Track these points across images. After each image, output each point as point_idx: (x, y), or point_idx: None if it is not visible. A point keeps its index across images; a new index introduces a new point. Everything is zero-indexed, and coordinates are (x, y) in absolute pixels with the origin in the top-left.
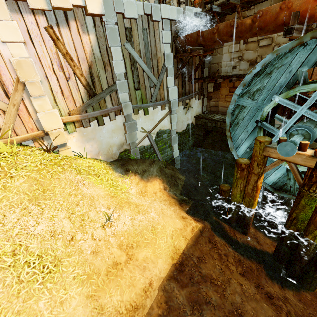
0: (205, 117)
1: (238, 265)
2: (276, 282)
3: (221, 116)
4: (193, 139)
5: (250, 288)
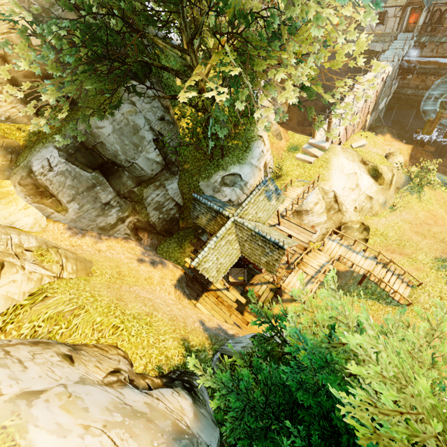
0: (401, 92)
1: (425, 154)
2: (435, 158)
3: (410, 90)
4: (387, 106)
5: (429, 159)
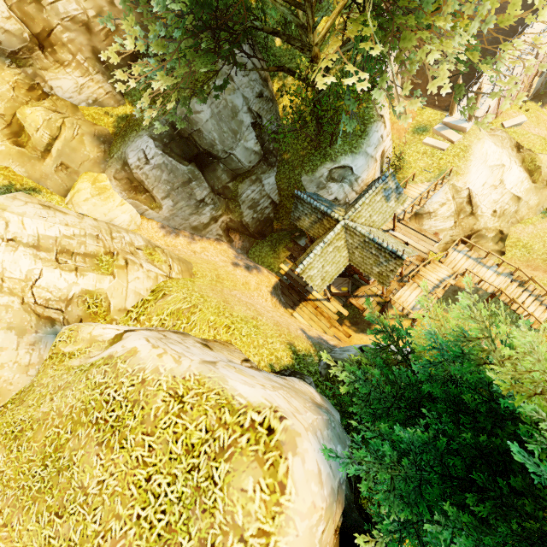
0: None
1: None
2: None
3: None
4: None
5: None
